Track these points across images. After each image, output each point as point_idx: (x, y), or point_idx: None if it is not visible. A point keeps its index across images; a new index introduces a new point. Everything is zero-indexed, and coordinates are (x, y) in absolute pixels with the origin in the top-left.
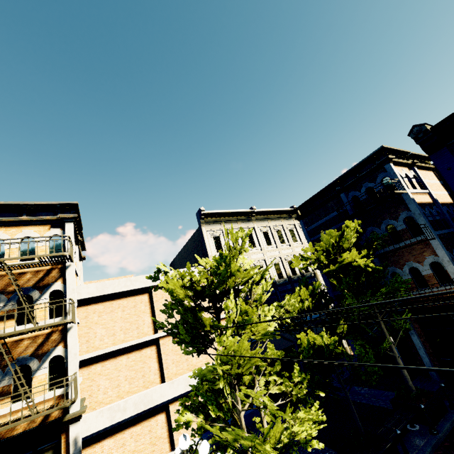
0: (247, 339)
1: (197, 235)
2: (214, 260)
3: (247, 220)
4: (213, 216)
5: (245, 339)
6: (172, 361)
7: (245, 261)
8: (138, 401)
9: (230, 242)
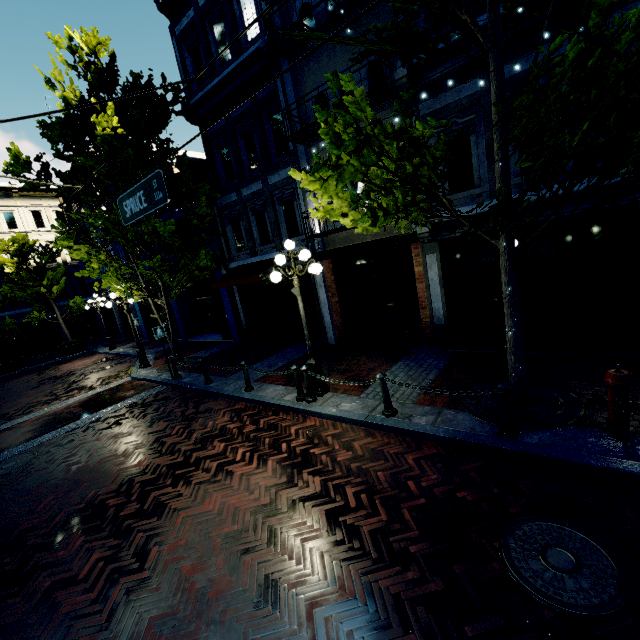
0: None
1: None
2: None
3: (4, 196)
4: None
5: None
6: None
7: None
8: None
9: None
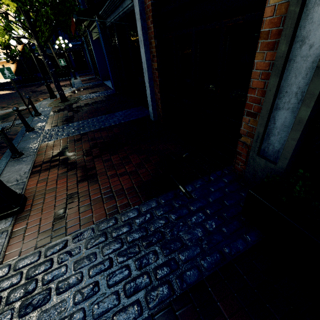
0: None
1: None
2: None
3: None
4: None
5: None
6: None
7: None
8: None
9: None
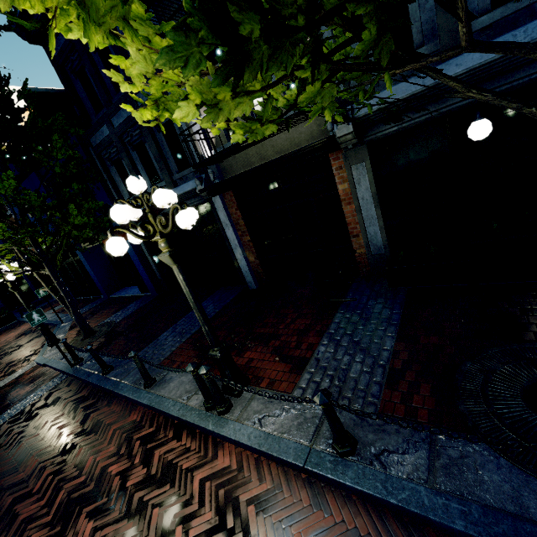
0: None
1: None
2: None
3: None
4: None
5: None
6: None
7: None
8: None
9: None
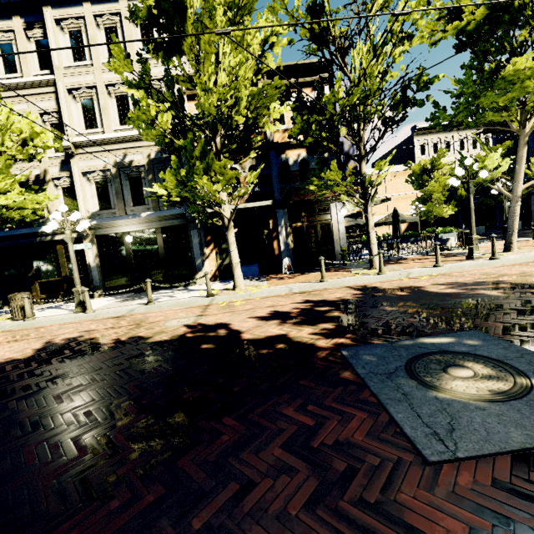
0: (438, 184)
1: (406, 143)
2: (431, 160)
3: (448, 131)
4: (423, 129)
5: (437, 183)
6: (392, 207)
7: (443, 161)
8: (378, 218)
9: (432, 148)
